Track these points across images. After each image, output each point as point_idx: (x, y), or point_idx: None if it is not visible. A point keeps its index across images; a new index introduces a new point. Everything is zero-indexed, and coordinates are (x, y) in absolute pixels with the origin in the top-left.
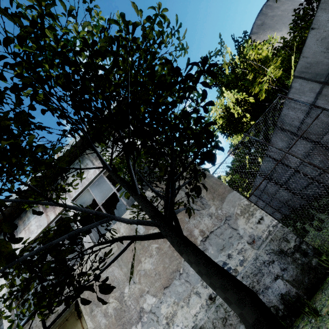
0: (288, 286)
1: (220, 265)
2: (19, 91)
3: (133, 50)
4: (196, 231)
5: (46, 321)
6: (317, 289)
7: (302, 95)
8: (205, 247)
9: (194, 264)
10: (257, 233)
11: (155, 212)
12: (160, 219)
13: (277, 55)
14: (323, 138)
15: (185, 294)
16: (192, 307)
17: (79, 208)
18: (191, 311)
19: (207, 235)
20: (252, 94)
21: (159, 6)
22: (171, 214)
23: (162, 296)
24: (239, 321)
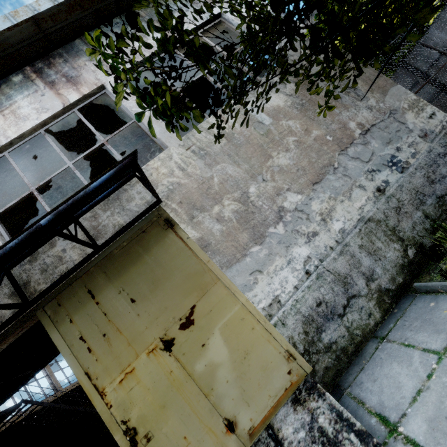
0: None
1: (388, 158)
2: None
3: None
4: (352, 124)
5: (96, 239)
6: None
7: None
8: (367, 140)
9: None
10: (430, 128)
11: None
12: None
13: None
14: None
15: (344, 188)
16: (355, 200)
17: None
18: (355, 205)
19: (368, 128)
20: None
21: None
22: None
23: (311, 192)
24: (415, 208)
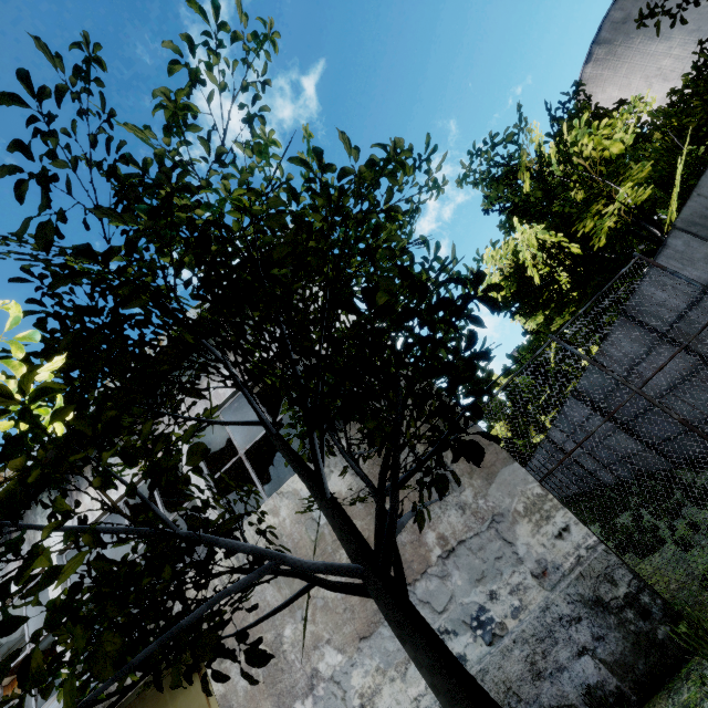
0: (603, 672)
1: (473, 611)
2: (122, 324)
3: (333, 202)
4: (431, 536)
5: None
6: (661, 686)
7: (687, 264)
8: (447, 571)
9: (425, 670)
10: (554, 558)
11: (358, 547)
12: (367, 563)
13: (646, 140)
14: None
15: (399, 656)
16: (411, 682)
17: (224, 542)
18: (409, 691)
19: (453, 546)
20: (578, 234)
21: (394, 144)
22: (389, 556)
23: (356, 653)
24: None
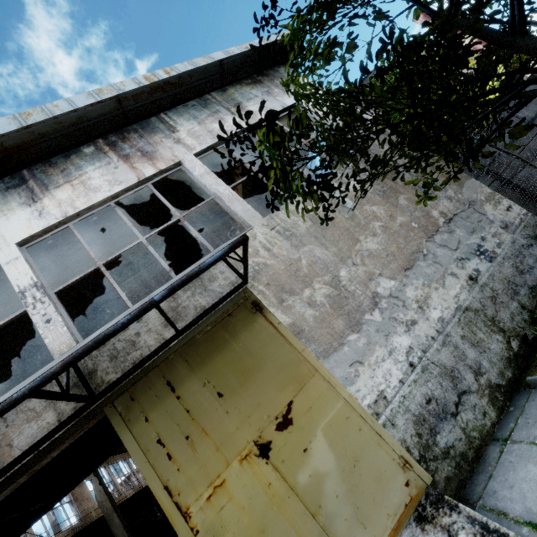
0: None
1: (475, 247)
2: None
3: None
4: (435, 212)
5: (175, 321)
6: None
7: (523, 108)
8: (451, 229)
9: None
10: (509, 220)
11: None
12: None
13: None
14: (519, 173)
15: (436, 275)
16: (450, 288)
17: None
18: (450, 293)
19: (451, 217)
20: None
21: None
22: None
23: (404, 278)
24: (510, 298)
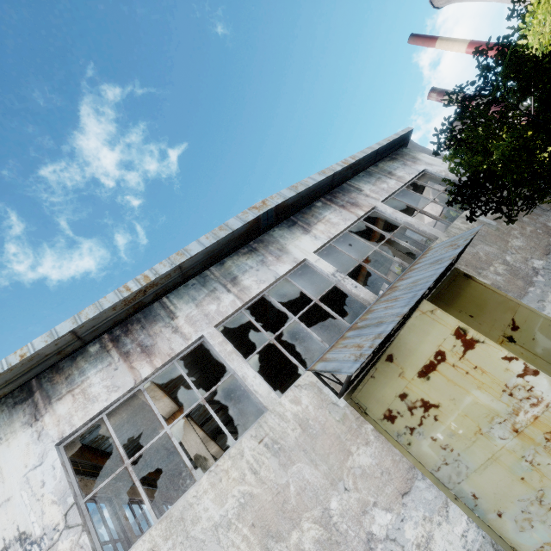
0: None
1: None
2: None
3: None
4: (549, 224)
5: None
6: None
7: None
8: None
9: None
10: None
11: None
12: None
13: None
14: None
15: None
16: None
17: None
18: None
19: None
20: None
21: None
22: None
23: (548, 259)
24: None
